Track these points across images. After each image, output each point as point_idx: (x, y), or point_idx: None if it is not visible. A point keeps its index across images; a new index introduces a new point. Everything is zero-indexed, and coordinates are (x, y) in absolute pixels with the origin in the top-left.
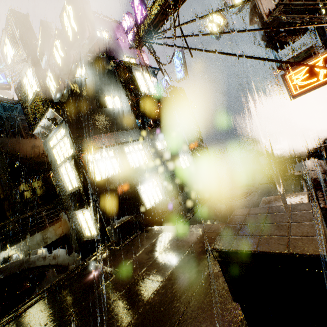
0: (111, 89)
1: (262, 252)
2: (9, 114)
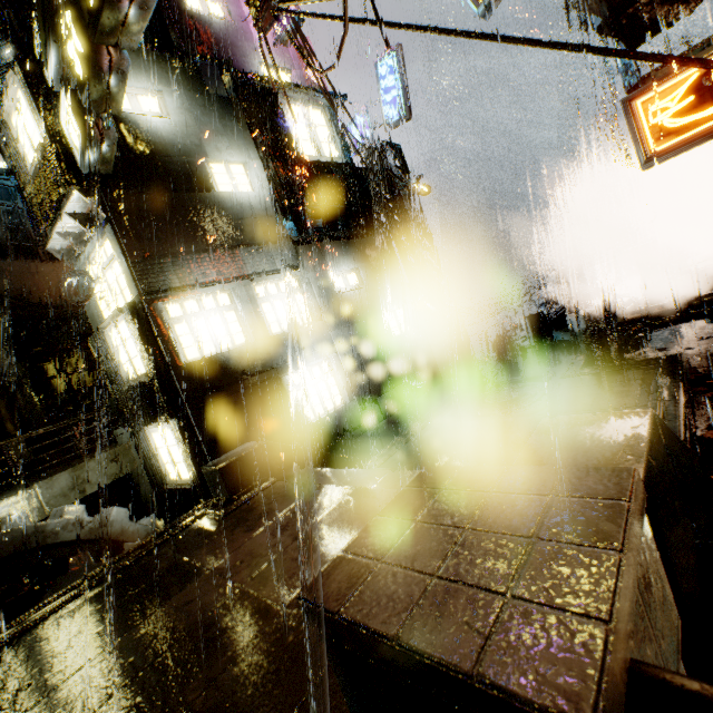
0: (225, 146)
1: (409, 650)
2: (6, 205)
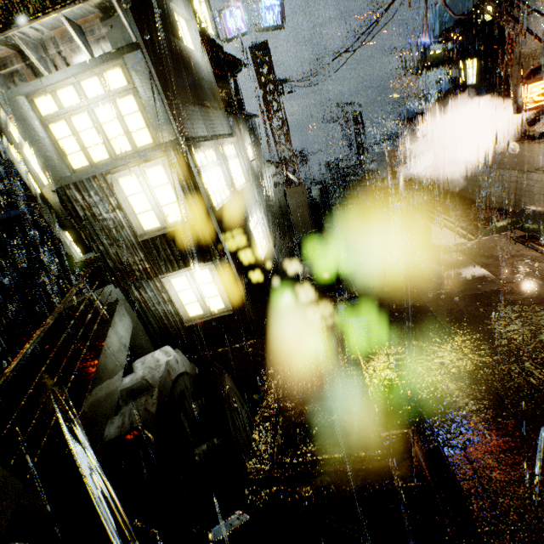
0: None
1: None
2: None
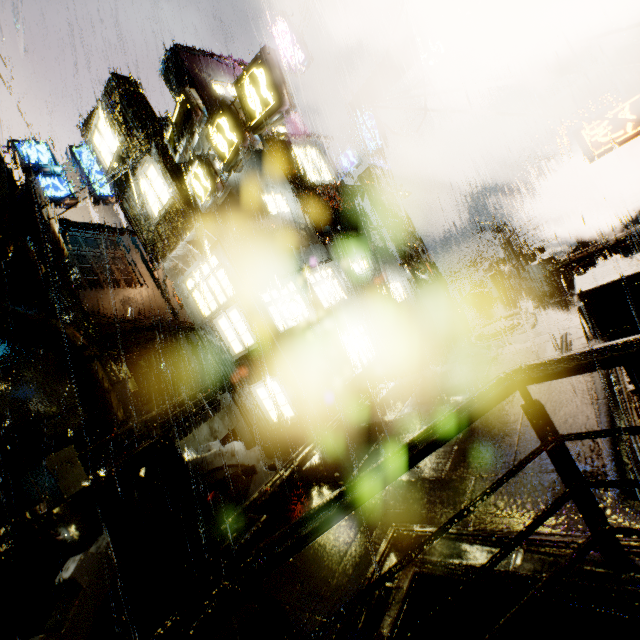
0: (270, 183)
1: (627, 276)
2: (76, 250)
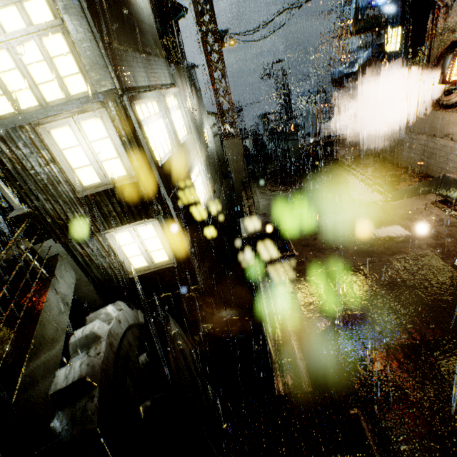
0: None
1: None
2: None
